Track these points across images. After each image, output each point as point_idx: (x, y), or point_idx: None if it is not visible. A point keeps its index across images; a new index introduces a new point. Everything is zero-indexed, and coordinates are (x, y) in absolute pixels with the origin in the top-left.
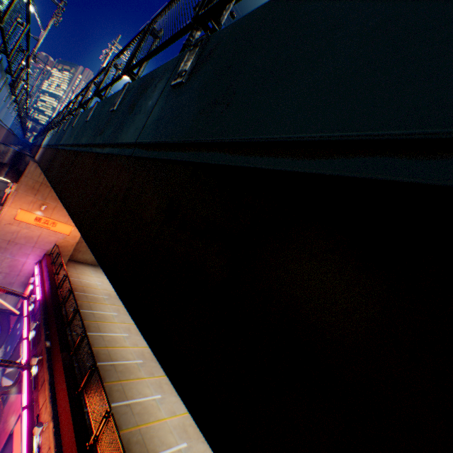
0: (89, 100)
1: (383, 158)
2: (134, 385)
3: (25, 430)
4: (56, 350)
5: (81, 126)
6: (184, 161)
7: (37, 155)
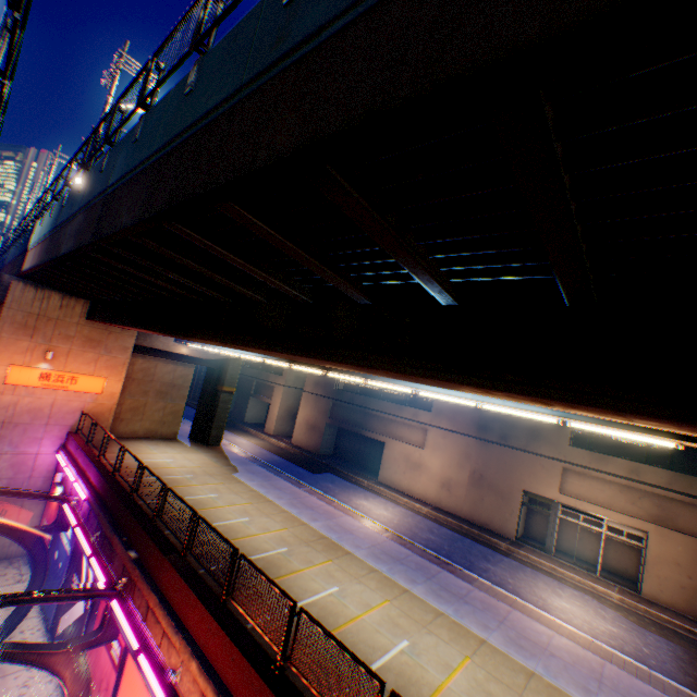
0: (177, 65)
1: None
2: (292, 582)
3: (155, 683)
4: (154, 557)
5: (171, 113)
6: None
7: (23, 266)
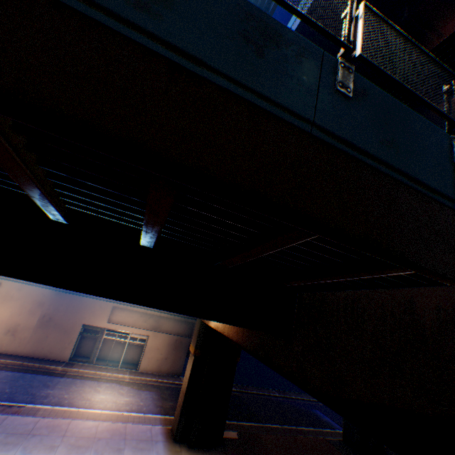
0: None
1: (444, 200)
2: None
3: None
4: None
5: None
6: (382, 171)
7: None
